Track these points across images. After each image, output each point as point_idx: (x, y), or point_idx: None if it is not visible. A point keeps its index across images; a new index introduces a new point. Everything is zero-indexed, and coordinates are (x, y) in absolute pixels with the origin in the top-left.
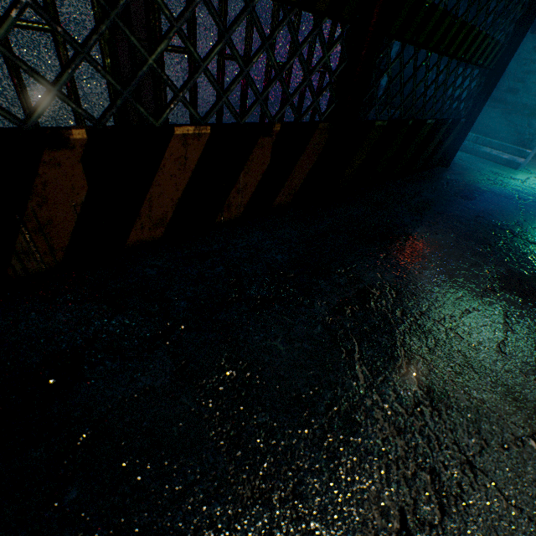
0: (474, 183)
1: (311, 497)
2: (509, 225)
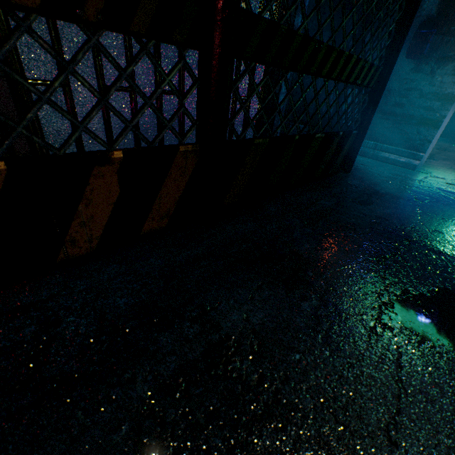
0: (373, 187)
1: None
2: (406, 231)
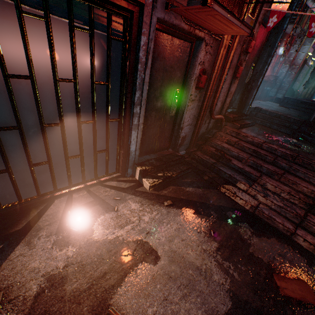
0: None
1: None
2: None
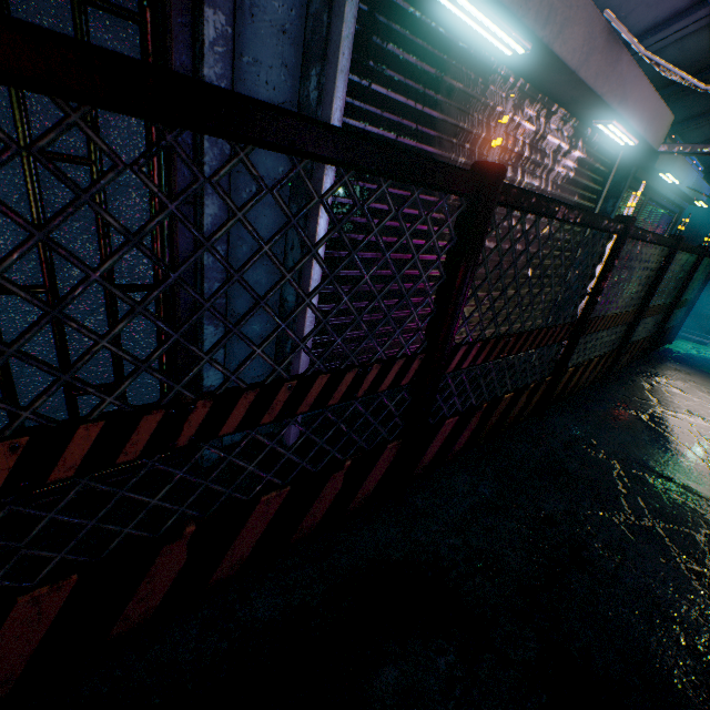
0: (689, 353)
1: (704, 401)
2: None
